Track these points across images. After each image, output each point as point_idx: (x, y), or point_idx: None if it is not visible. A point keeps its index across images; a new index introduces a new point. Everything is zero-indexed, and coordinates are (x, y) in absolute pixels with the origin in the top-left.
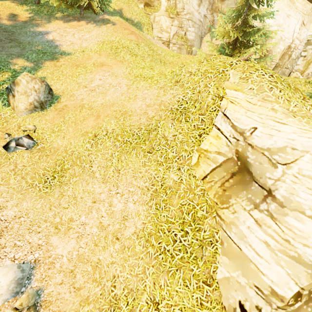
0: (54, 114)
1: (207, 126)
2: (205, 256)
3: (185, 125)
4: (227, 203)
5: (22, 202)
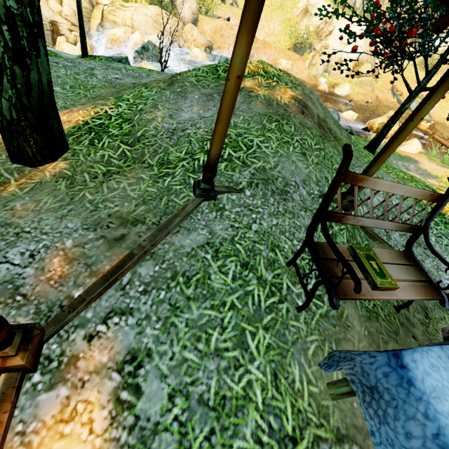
0: None
1: (300, 2)
2: (296, 32)
3: (294, 2)
4: (302, 21)
5: None
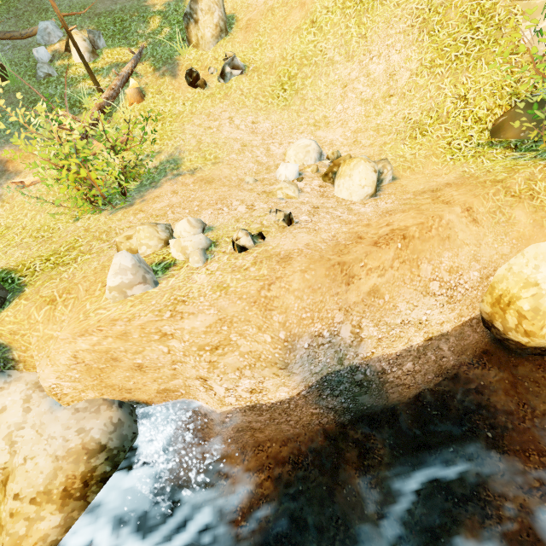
0: (242, 34)
1: None
2: (505, 34)
3: None
4: None
5: (269, 116)
